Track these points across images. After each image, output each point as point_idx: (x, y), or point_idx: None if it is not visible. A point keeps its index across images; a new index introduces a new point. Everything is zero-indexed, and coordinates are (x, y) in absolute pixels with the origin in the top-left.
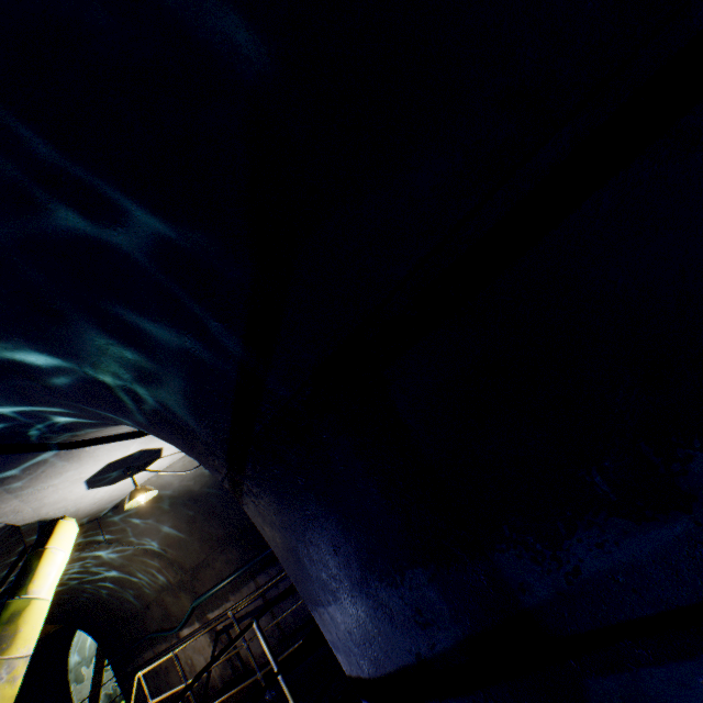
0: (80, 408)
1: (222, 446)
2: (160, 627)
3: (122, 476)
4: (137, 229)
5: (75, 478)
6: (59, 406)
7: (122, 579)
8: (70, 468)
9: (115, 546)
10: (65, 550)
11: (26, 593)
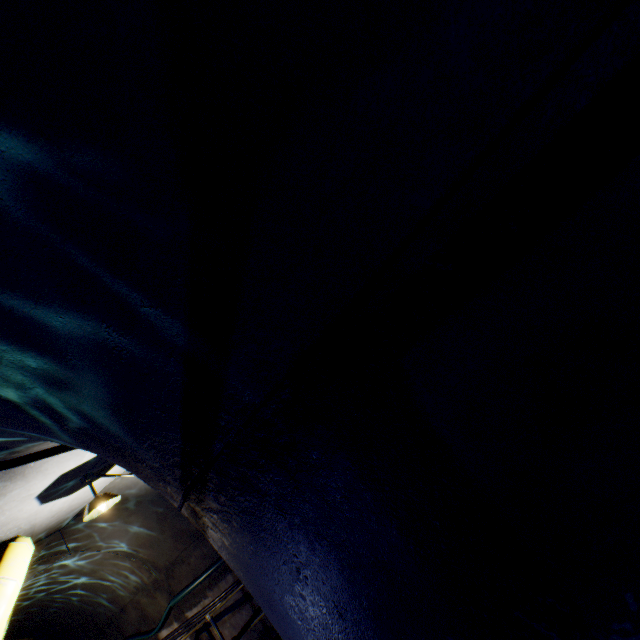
0: None
1: (173, 471)
2: (138, 630)
3: (80, 484)
4: (6, 174)
5: (22, 496)
6: None
7: (94, 585)
8: (15, 487)
9: (83, 553)
10: (16, 579)
11: None
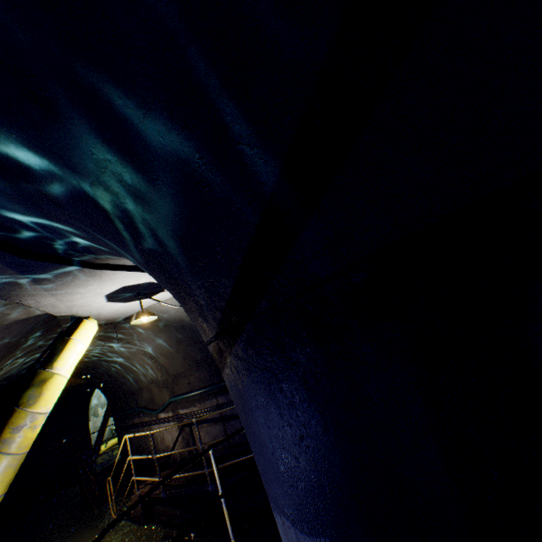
0: (90, 234)
1: (214, 312)
2: (147, 406)
3: (133, 298)
4: None
5: (97, 291)
6: (74, 229)
7: (127, 366)
8: (94, 283)
9: (125, 344)
10: (84, 343)
11: (52, 368)
